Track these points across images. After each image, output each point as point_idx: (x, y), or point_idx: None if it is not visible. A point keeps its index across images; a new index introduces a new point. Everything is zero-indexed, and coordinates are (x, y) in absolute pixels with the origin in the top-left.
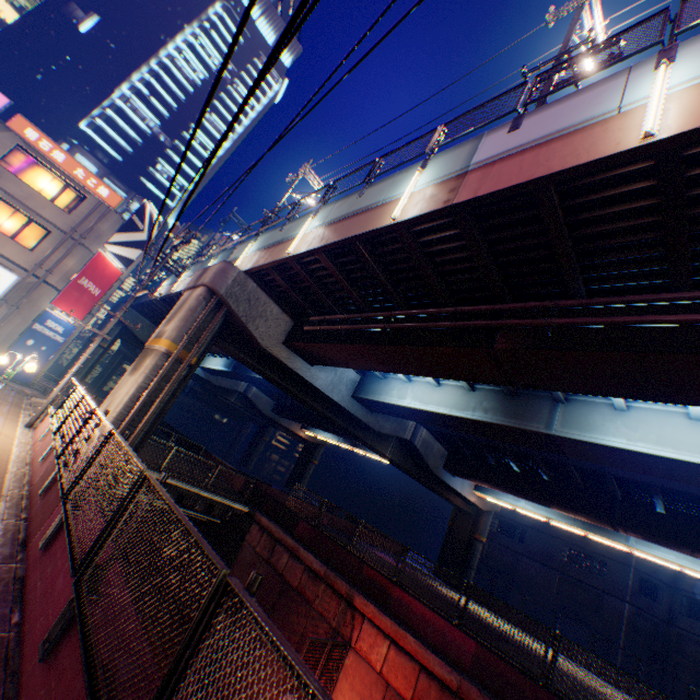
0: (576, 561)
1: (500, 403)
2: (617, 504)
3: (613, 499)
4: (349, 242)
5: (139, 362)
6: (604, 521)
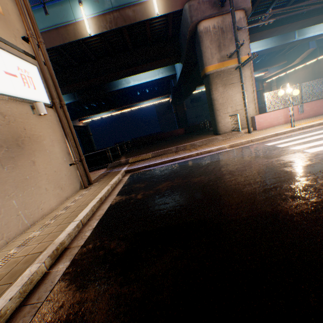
0: (193, 102)
1: (278, 37)
2: None
3: None
4: None
5: (226, 81)
6: None
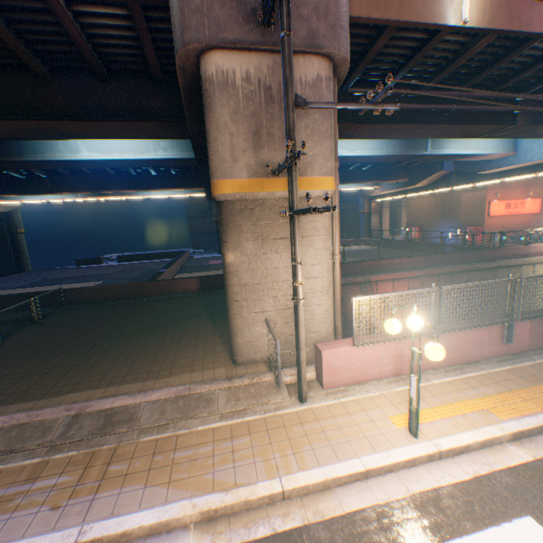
0: None
1: (401, 141)
2: (349, 172)
3: (347, 170)
4: (540, 38)
5: (268, 228)
6: (342, 183)
